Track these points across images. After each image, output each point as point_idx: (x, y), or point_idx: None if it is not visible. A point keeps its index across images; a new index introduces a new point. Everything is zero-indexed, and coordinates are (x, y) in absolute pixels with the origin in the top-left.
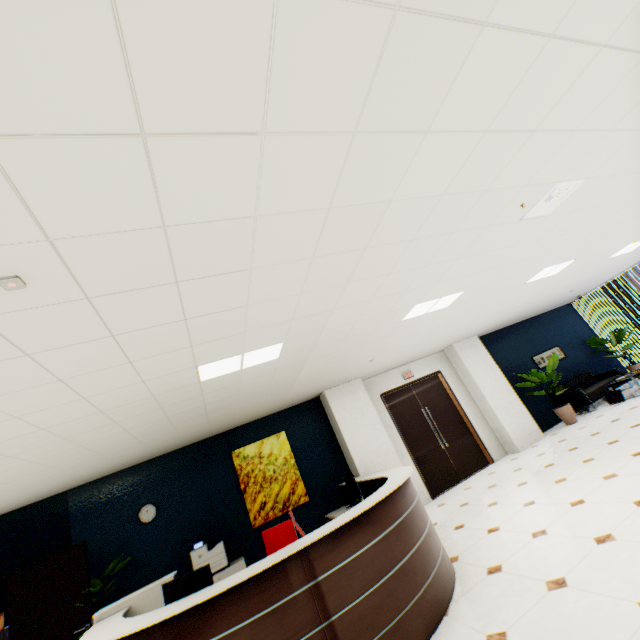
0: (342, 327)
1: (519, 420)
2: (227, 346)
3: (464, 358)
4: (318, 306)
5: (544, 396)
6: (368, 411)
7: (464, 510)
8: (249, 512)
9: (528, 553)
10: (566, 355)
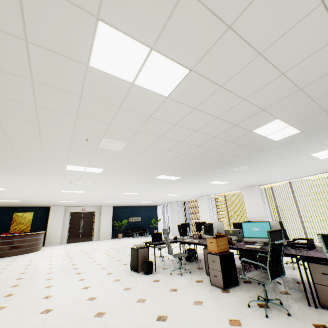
0: (37, 200)
1: (107, 233)
2: (3, 199)
3: (103, 211)
4: (24, 199)
5: (124, 229)
6: (61, 215)
7: (61, 246)
8: (11, 229)
9: (44, 252)
10: (142, 220)
